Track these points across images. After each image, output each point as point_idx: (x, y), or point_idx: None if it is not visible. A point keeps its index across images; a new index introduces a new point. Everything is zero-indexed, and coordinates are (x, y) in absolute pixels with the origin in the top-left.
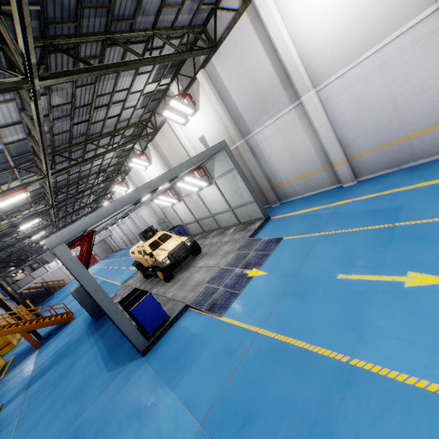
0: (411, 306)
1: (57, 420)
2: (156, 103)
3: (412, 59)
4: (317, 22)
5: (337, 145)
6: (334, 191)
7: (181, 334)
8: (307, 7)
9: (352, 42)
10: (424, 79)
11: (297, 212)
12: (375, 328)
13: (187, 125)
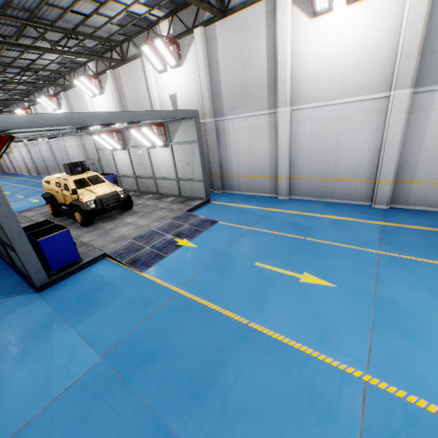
0: (300, 295)
1: None
2: (137, 30)
3: (361, 123)
4: (316, 53)
5: (287, 162)
6: (270, 199)
7: (92, 279)
8: (314, 34)
9: (332, 85)
10: (362, 142)
11: (236, 204)
12: (272, 305)
13: (163, 74)
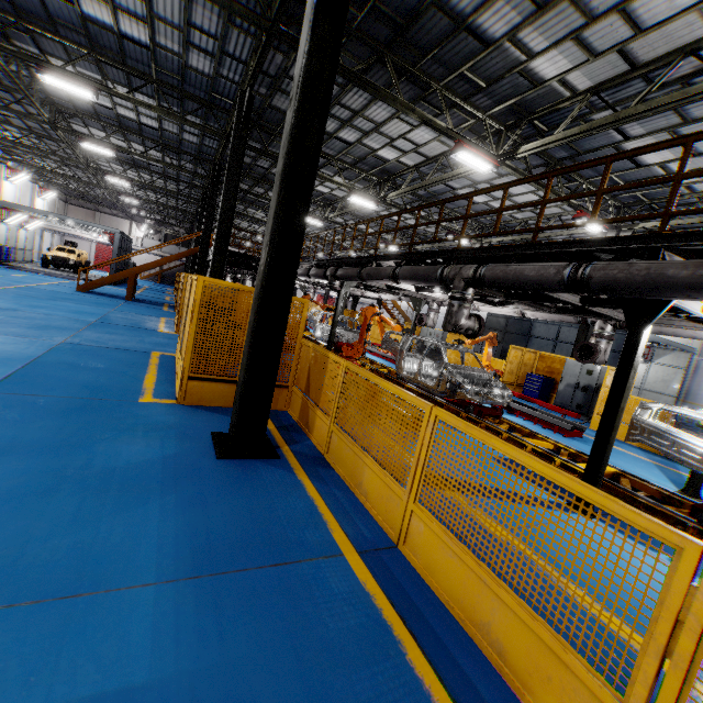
0: None
1: None
2: None
3: None
4: None
5: None
6: None
7: None
8: None
9: None
10: None
11: None
12: None
13: None
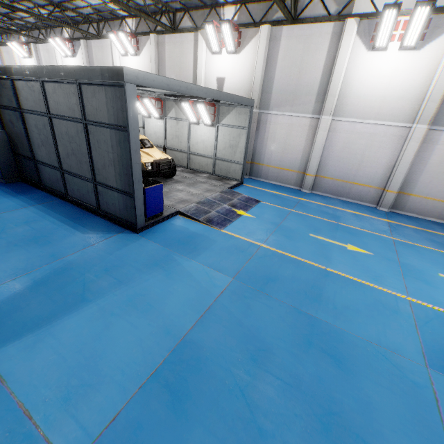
0: (351, 256)
1: (15, 254)
2: (198, 5)
3: (385, 143)
4: (365, 78)
5: (318, 162)
6: (295, 190)
7: (180, 229)
8: (367, 64)
9: (370, 108)
10: (382, 158)
11: (267, 190)
12: (336, 260)
13: (216, 56)
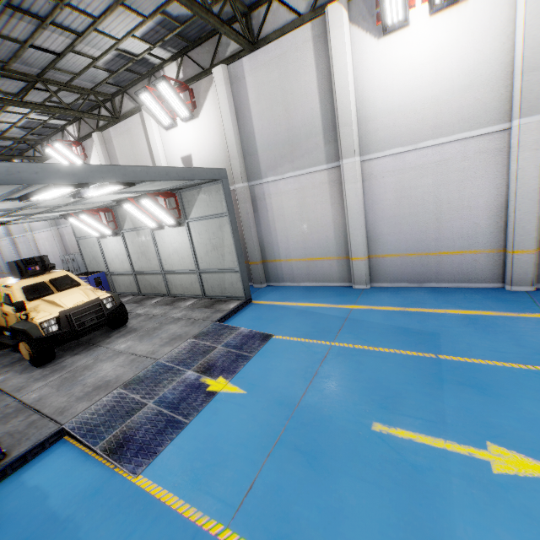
0: (523, 522)
1: None
2: (133, 79)
3: (471, 169)
4: (390, 81)
5: (363, 234)
6: (342, 290)
7: (19, 509)
8: (385, 58)
9: (419, 121)
10: (475, 196)
11: (292, 303)
12: None
13: (171, 131)
